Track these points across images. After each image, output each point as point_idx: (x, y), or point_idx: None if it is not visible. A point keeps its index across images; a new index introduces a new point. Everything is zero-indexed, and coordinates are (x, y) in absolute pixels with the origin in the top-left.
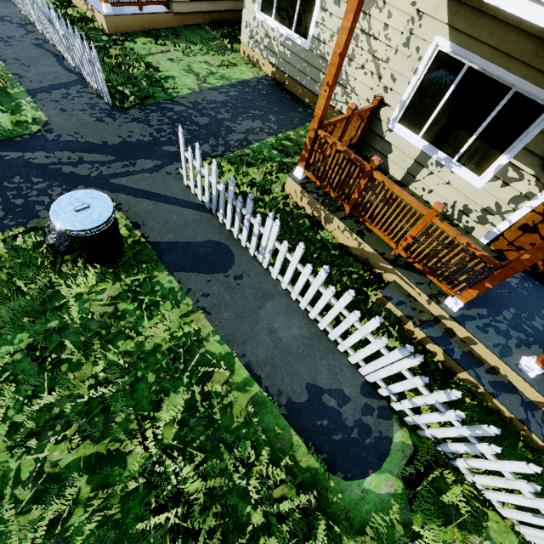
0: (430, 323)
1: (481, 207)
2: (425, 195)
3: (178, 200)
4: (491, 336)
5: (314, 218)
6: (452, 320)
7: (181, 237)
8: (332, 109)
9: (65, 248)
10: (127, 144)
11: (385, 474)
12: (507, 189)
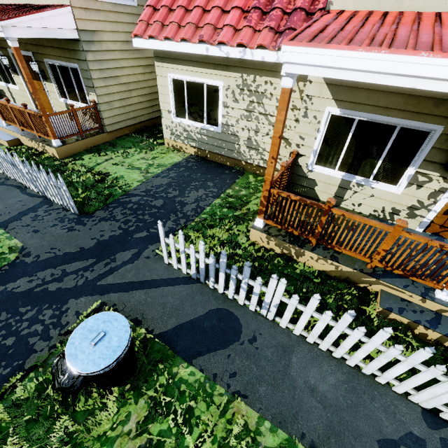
0: (436, 320)
1: (406, 206)
2: (356, 208)
3: (165, 280)
4: None
5: (285, 255)
6: None
7: (183, 317)
8: (251, 165)
9: (79, 384)
10: (102, 242)
11: None
12: (423, 189)
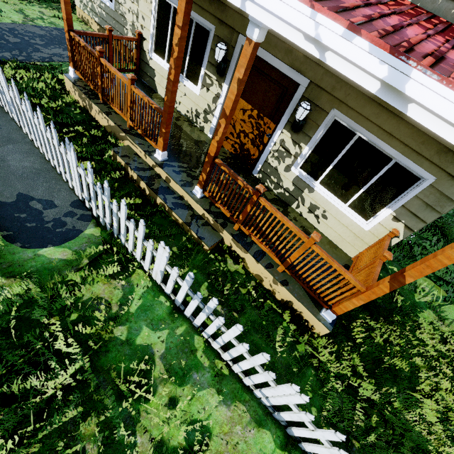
0: (144, 169)
1: (203, 110)
2: (178, 106)
3: None
4: (182, 176)
5: (85, 108)
6: (157, 166)
7: None
8: None
9: None
10: None
11: (64, 249)
12: (209, 93)
